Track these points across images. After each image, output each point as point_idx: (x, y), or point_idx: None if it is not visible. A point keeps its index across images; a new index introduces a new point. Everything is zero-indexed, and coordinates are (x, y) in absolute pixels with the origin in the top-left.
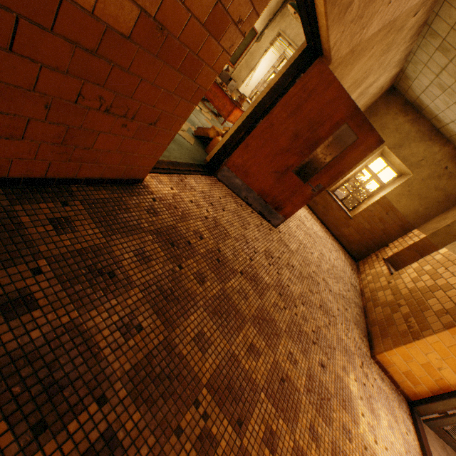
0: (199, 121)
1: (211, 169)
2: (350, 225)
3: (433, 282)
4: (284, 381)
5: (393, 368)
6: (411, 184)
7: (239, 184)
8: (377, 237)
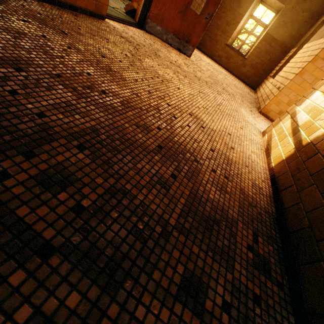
0: None
1: (141, 26)
2: (246, 65)
3: (295, 63)
4: (200, 93)
5: (271, 113)
6: (284, 15)
7: (160, 30)
8: (266, 67)
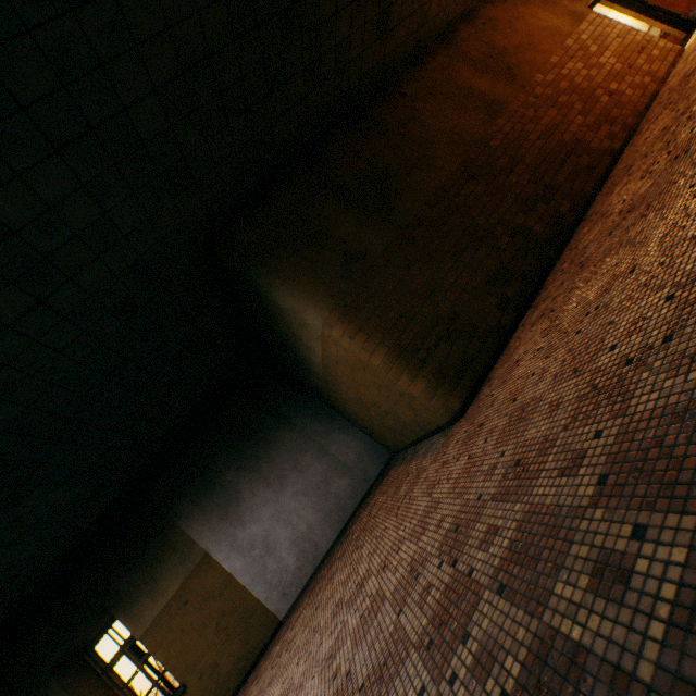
0: None
1: (691, 28)
2: None
3: None
4: None
5: None
6: None
7: None
8: None
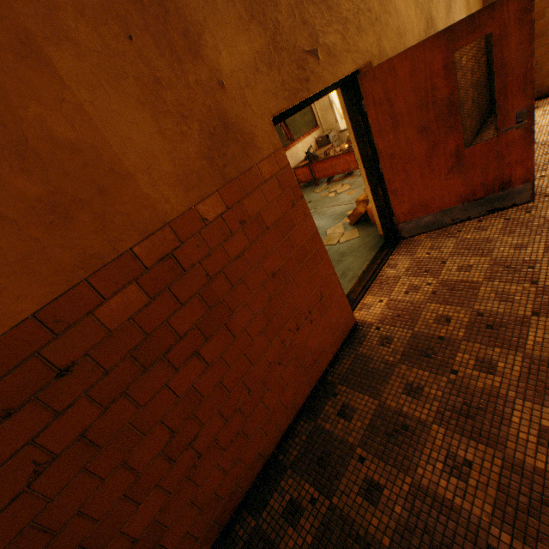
0: (343, 205)
1: (393, 238)
2: None
3: None
4: None
5: None
6: None
7: (430, 219)
8: None
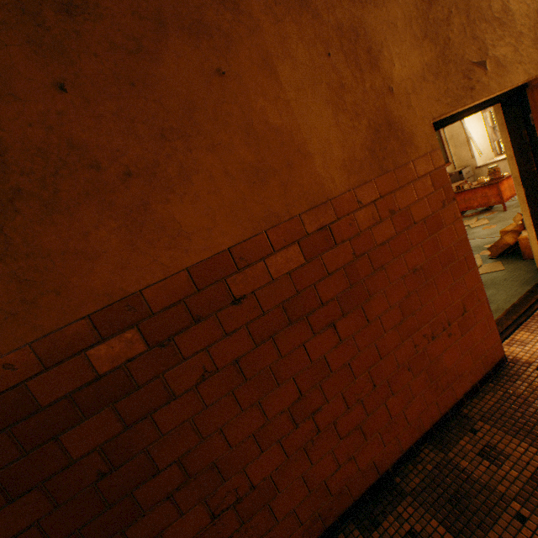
0: (479, 239)
1: None
2: None
3: None
4: None
5: None
6: None
7: None
8: None
